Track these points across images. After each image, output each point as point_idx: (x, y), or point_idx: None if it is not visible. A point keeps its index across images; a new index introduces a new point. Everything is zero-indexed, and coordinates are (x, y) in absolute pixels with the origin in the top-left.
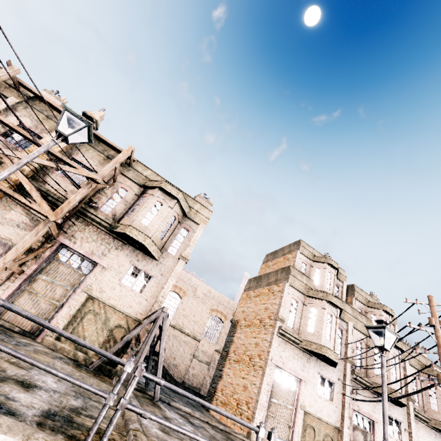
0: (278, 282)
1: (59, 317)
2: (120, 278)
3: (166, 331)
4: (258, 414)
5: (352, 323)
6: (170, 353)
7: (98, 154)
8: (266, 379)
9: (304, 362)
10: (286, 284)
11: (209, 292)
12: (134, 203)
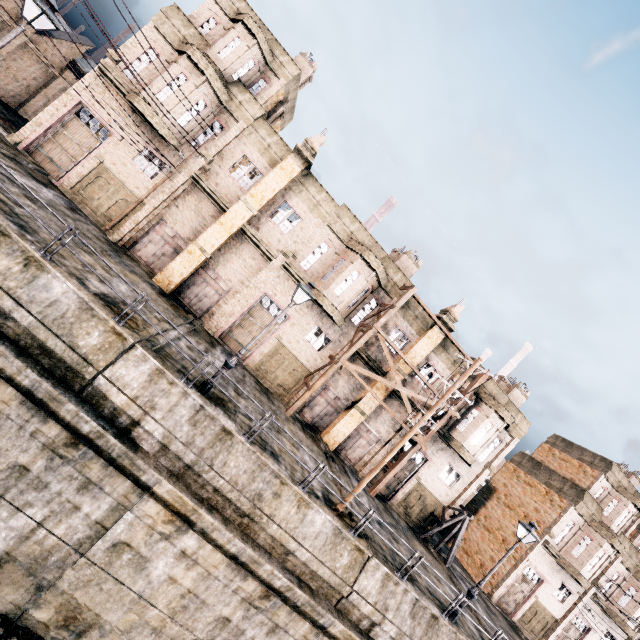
0: (561, 495)
1: (400, 492)
2: (439, 473)
3: None
4: (501, 588)
5: (622, 559)
6: None
7: (447, 358)
8: (517, 570)
9: (553, 570)
10: (572, 507)
11: None
12: (465, 412)
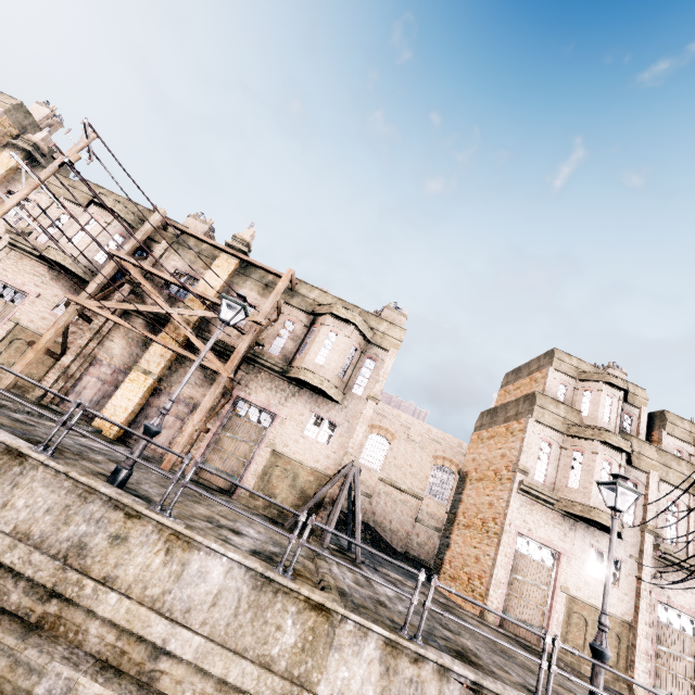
0: (518, 417)
1: (249, 474)
2: (302, 429)
3: (374, 487)
4: (493, 591)
5: (657, 473)
6: (384, 514)
7: (256, 285)
8: (503, 549)
9: (565, 529)
10: (530, 420)
11: (428, 432)
12: (304, 337)
